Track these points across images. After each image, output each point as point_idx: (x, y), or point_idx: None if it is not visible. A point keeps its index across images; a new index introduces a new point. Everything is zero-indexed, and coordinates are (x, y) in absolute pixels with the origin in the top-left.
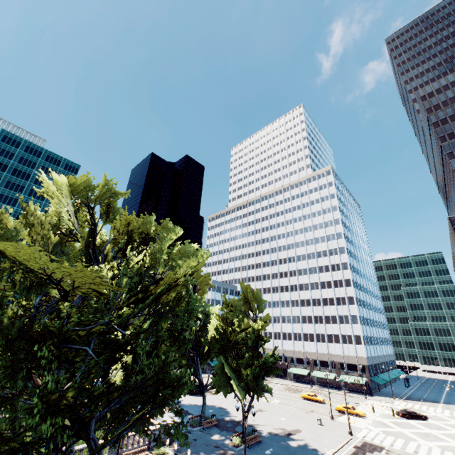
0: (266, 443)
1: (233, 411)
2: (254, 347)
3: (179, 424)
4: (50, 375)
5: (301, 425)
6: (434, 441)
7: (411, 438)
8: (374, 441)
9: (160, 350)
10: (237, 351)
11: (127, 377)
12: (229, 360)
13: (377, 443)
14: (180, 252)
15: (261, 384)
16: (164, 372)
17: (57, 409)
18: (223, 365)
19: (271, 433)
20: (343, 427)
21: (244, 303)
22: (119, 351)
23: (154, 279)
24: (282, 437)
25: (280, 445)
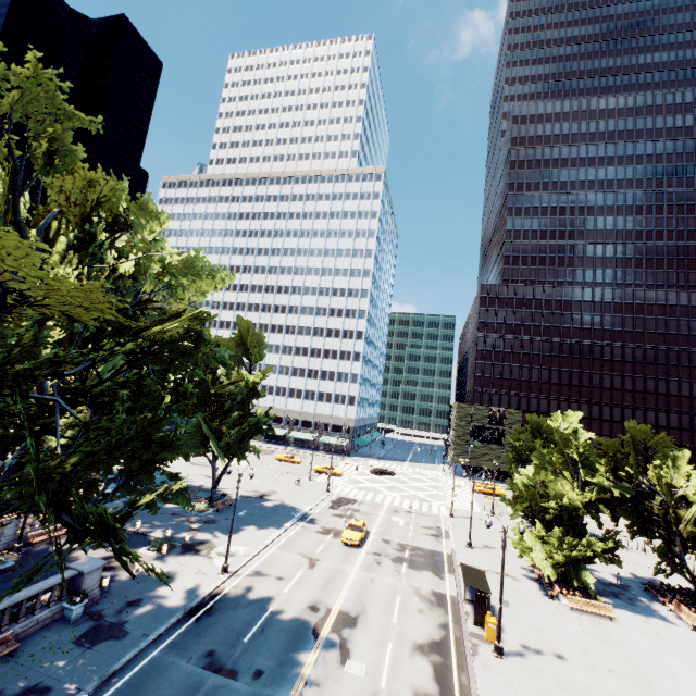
0: (239, 506)
1: (189, 477)
2: (245, 403)
3: (181, 489)
4: (27, 436)
5: (277, 486)
6: (397, 492)
7: (381, 491)
8: (349, 495)
9: (143, 403)
10: (217, 407)
11: (83, 438)
12: (207, 418)
13: (351, 498)
14: (186, 264)
15: (248, 446)
16: (150, 433)
17: (45, 479)
18: (200, 424)
19: (243, 496)
20: (321, 486)
21: (240, 346)
22: (82, 403)
23: (136, 298)
24: (257, 499)
25: (255, 506)
